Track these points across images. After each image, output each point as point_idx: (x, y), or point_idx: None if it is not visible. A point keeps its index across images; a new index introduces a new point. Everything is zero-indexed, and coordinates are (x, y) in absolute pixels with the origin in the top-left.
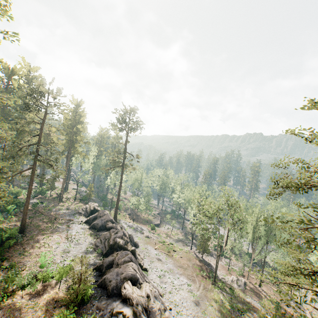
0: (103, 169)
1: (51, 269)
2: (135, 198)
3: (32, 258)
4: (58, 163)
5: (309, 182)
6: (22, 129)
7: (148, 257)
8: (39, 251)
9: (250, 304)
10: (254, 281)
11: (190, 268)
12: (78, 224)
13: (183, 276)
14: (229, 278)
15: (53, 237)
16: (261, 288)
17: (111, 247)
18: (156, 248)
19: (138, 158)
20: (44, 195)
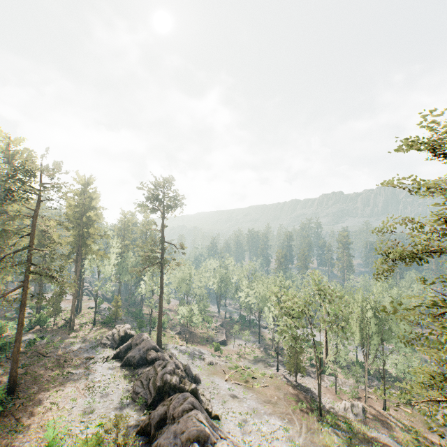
0: (133, 271)
1: (67, 446)
2: (186, 307)
3: (32, 433)
4: (63, 272)
5: (429, 247)
6: (4, 229)
7: (218, 395)
8: (43, 420)
9: (378, 441)
10: (376, 404)
11: (281, 401)
12: (102, 362)
13: (273, 416)
14: (340, 406)
15: (64, 391)
16: (387, 412)
17: (159, 391)
18: (227, 379)
19: (183, 248)
20: (45, 325)
